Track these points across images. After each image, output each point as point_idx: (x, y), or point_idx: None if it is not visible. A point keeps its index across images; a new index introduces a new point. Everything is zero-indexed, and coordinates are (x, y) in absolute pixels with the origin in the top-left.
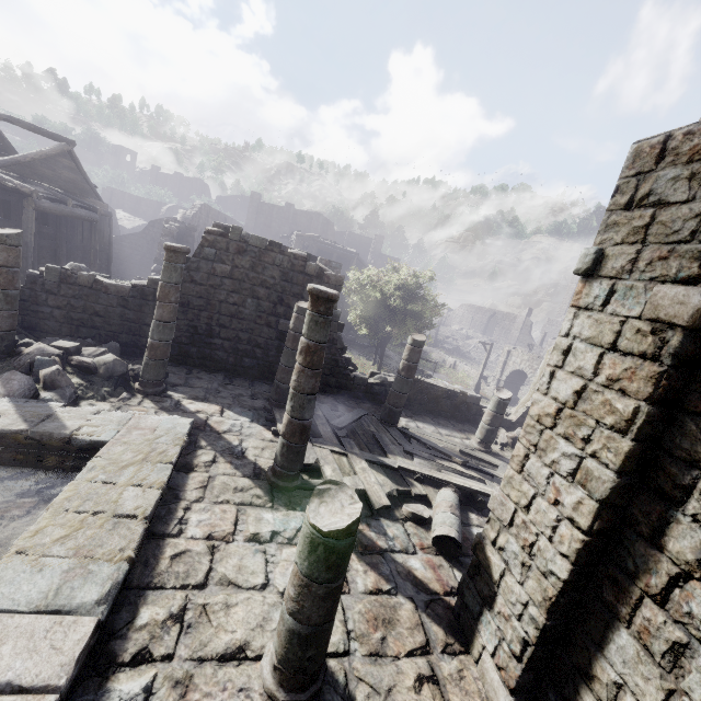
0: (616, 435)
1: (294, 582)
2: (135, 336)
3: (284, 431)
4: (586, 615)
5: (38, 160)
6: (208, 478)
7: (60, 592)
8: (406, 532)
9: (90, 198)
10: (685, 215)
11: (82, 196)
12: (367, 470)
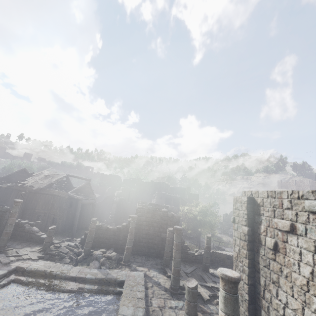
0: (245, 259)
1: (186, 304)
2: (117, 245)
3: (173, 272)
4: (257, 310)
5: (81, 187)
6: (153, 291)
7: (134, 313)
8: (217, 308)
9: (91, 194)
10: (242, 213)
11: (89, 194)
12: (200, 287)
